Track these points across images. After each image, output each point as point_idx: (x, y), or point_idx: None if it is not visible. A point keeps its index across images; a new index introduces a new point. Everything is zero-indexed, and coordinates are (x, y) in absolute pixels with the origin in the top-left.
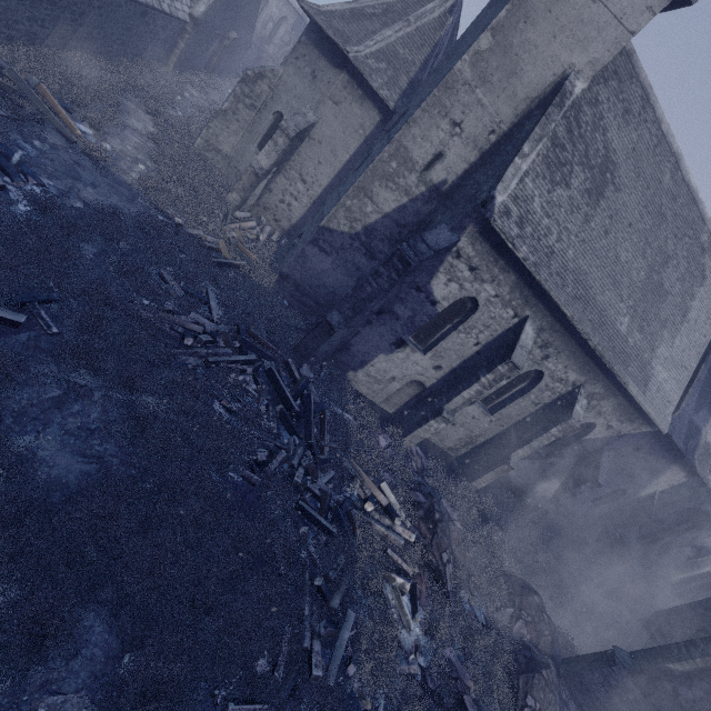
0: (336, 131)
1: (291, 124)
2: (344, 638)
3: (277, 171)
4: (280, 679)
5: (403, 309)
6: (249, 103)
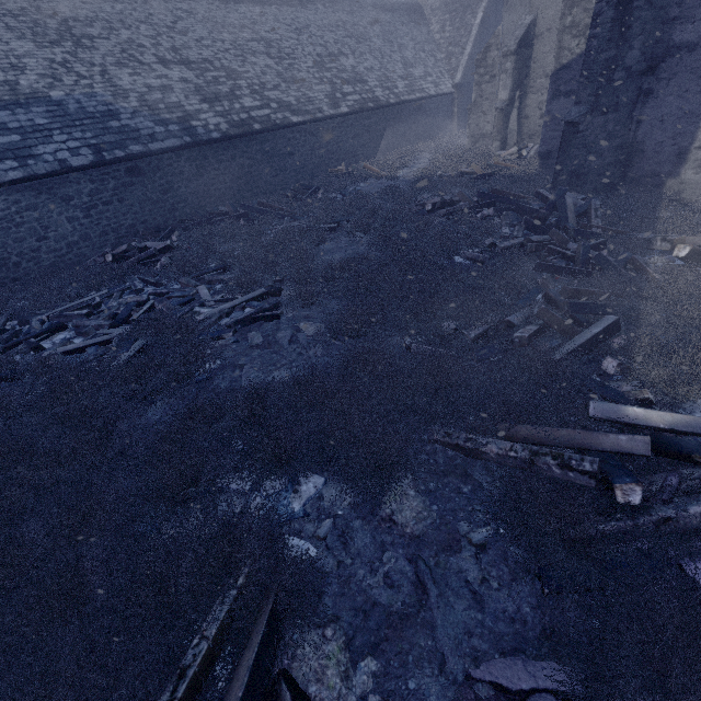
0: (558, 3)
1: (511, 44)
2: (590, 332)
3: (521, 95)
4: (469, 337)
5: (691, 27)
6: (488, 78)
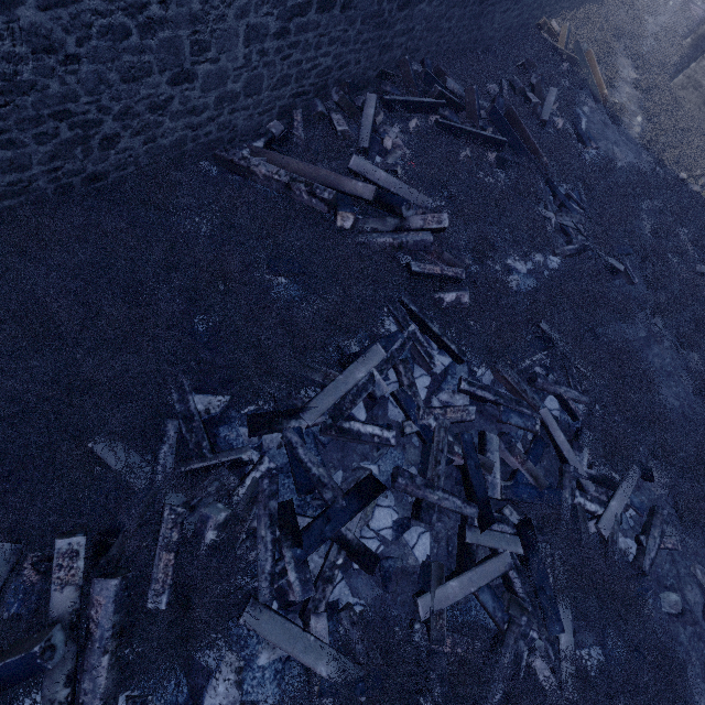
0: None
1: None
2: None
3: None
4: None
5: None
6: None
